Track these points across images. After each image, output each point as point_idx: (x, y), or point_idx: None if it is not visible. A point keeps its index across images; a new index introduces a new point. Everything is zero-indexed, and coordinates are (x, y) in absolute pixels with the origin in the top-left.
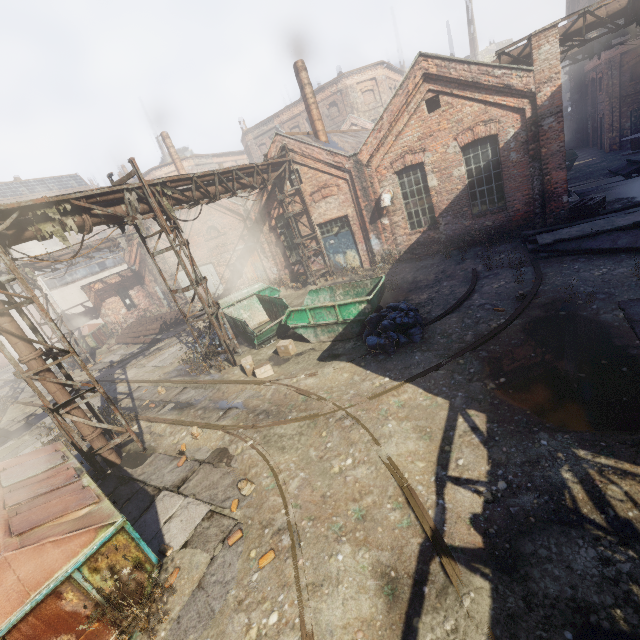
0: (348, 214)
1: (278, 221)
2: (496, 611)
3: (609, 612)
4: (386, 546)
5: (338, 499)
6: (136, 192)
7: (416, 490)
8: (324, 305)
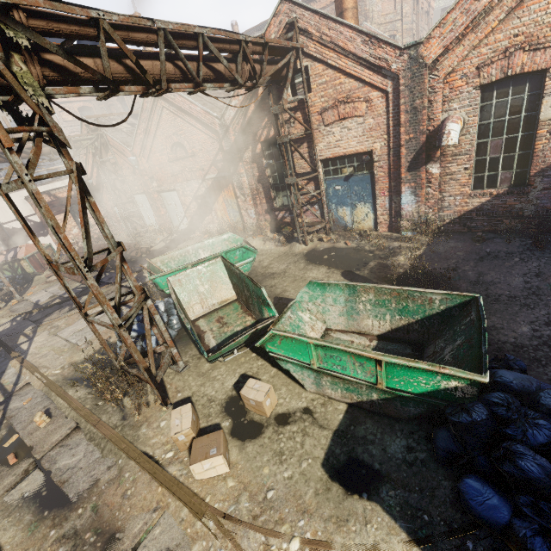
0: (374, 150)
1: (265, 147)
2: None
3: None
4: None
5: None
6: None
7: None
8: (353, 351)
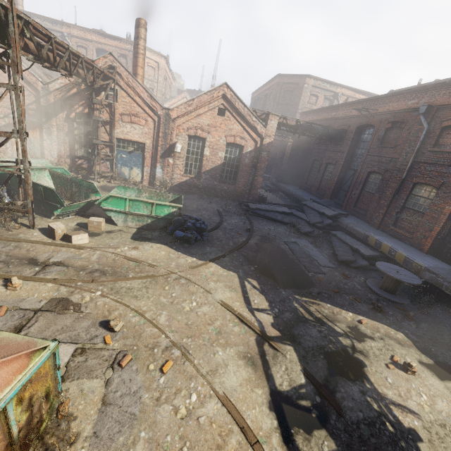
0: (146, 143)
1: (78, 116)
2: (298, 356)
3: (328, 346)
4: (239, 343)
5: (198, 325)
6: None
7: (244, 315)
8: (145, 200)
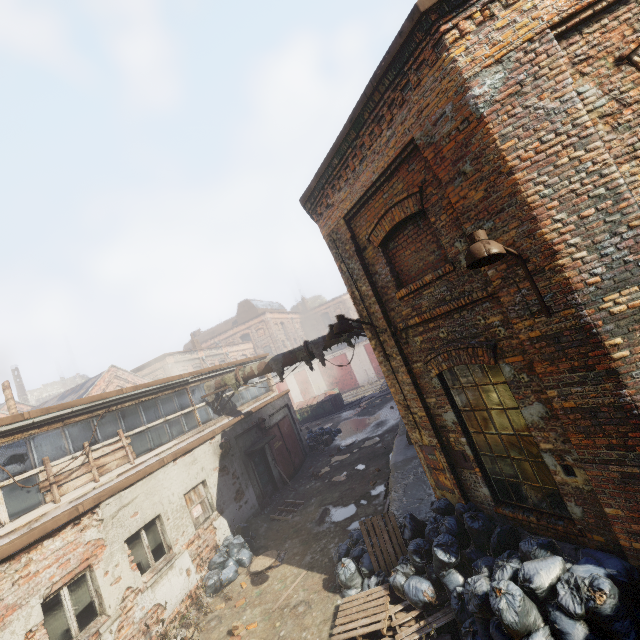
0: None
1: None
2: None
3: None
4: None
5: None
6: None
7: None
8: None
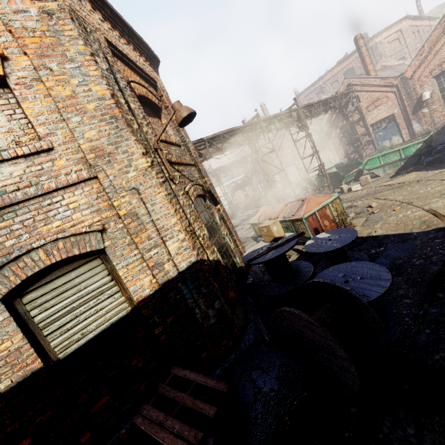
0: (394, 113)
1: (341, 129)
2: None
3: None
4: None
5: (427, 195)
6: (295, 112)
7: None
8: (392, 151)
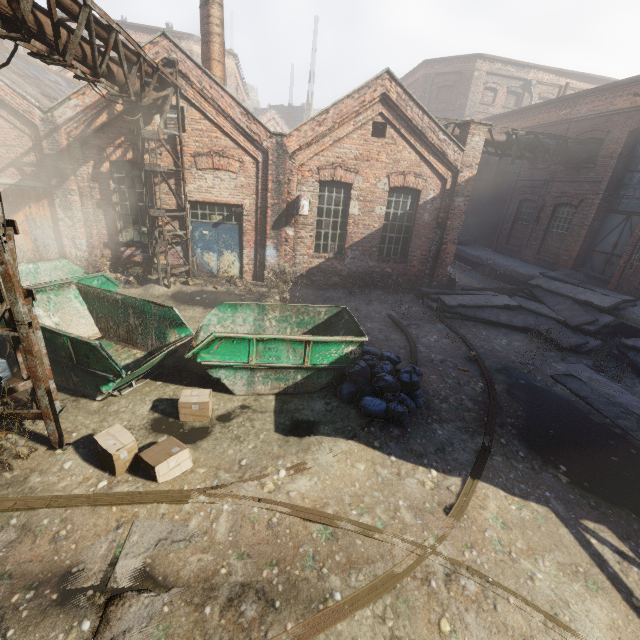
0: (244, 205)
1: (115, 168)
2: None
3: None
4: None
5: None
6: None
7: None
8: (291, 338)
